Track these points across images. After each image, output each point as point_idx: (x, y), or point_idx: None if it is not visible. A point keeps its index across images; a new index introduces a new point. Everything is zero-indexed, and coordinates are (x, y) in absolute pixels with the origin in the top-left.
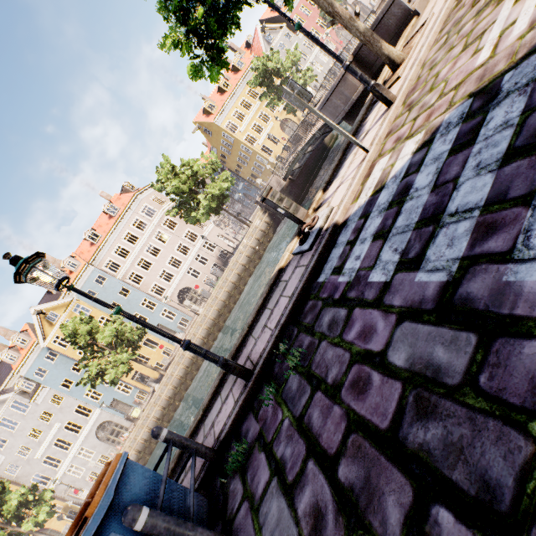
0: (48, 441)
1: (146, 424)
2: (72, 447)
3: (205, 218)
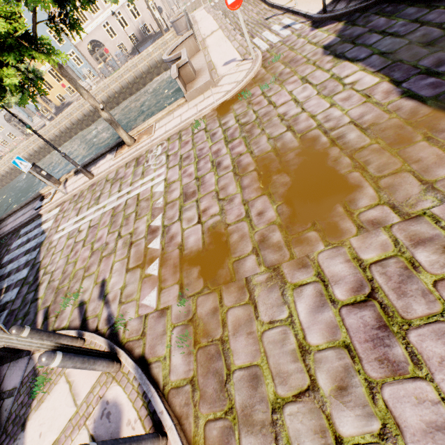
0: None
1: (36, 143)
2: None
3: None
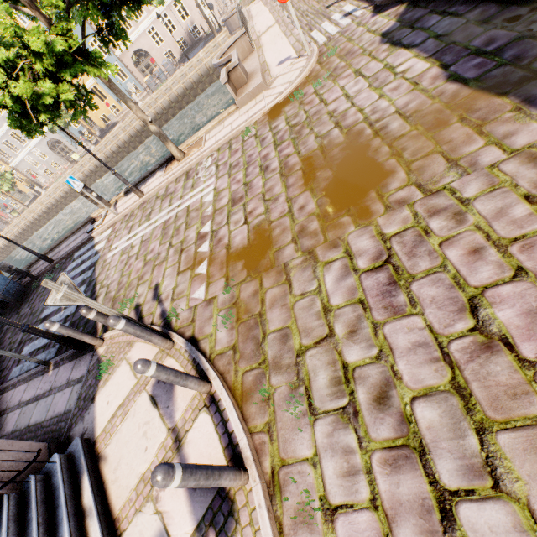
0: (4, 130)
1: (81, 170)
2: (27, 144)
3: (159, 1)
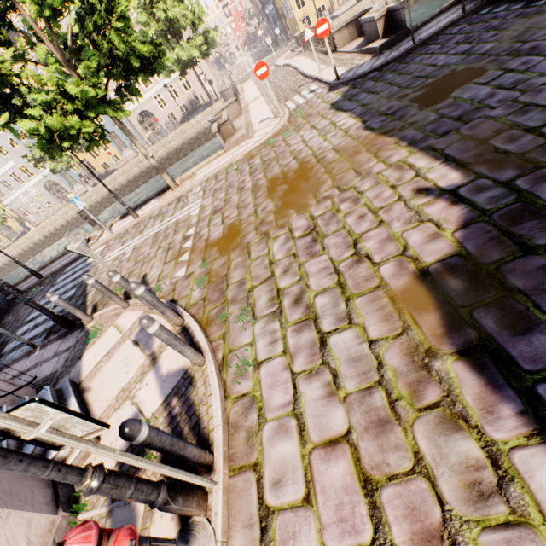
0: (4, 170)
1: (76, 209)
2: (24, 184)
3: (167, 75)
